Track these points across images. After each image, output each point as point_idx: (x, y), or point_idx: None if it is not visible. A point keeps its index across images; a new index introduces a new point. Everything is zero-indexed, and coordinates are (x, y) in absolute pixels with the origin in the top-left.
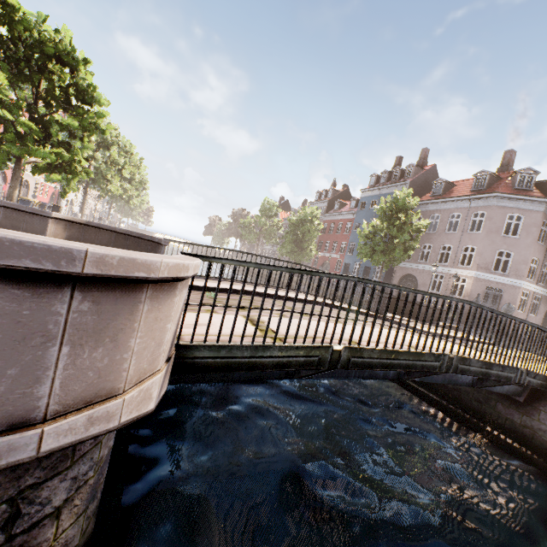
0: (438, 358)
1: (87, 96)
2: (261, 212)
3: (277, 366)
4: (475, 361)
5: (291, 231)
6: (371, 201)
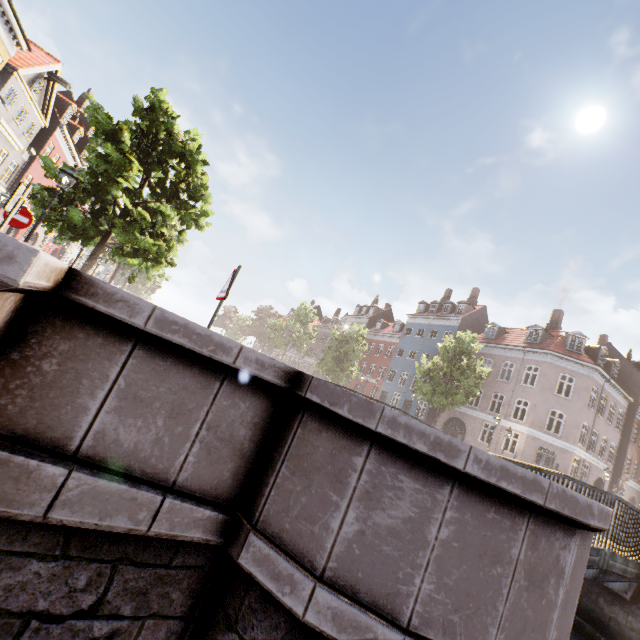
0: (598, 552)
1: (197, 193)
2: (296, 316)
3: None
4: (619, 557)
5: (332, 346)
6: (418, 329)
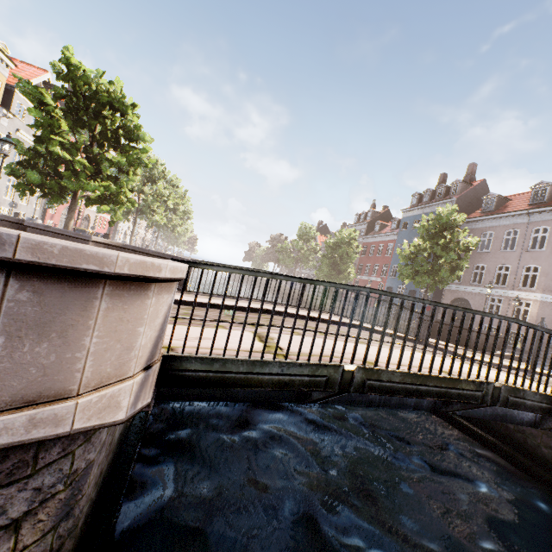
0: (480, 387)
1: (134, 135)
2: (299, 236)
3: (277, 384)
4: (531, 394)
5: (327, 254)
6: (413, 221)
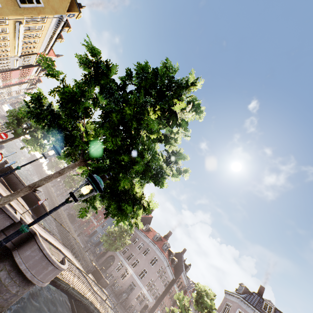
0: (87, 299)
1: None
2: (83, 178)
3: (59, 284)
4: (93, 305)
5: None
6: None
